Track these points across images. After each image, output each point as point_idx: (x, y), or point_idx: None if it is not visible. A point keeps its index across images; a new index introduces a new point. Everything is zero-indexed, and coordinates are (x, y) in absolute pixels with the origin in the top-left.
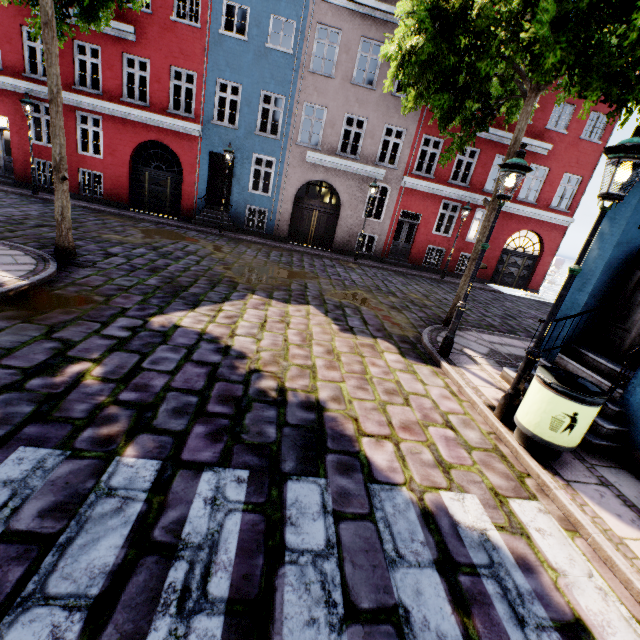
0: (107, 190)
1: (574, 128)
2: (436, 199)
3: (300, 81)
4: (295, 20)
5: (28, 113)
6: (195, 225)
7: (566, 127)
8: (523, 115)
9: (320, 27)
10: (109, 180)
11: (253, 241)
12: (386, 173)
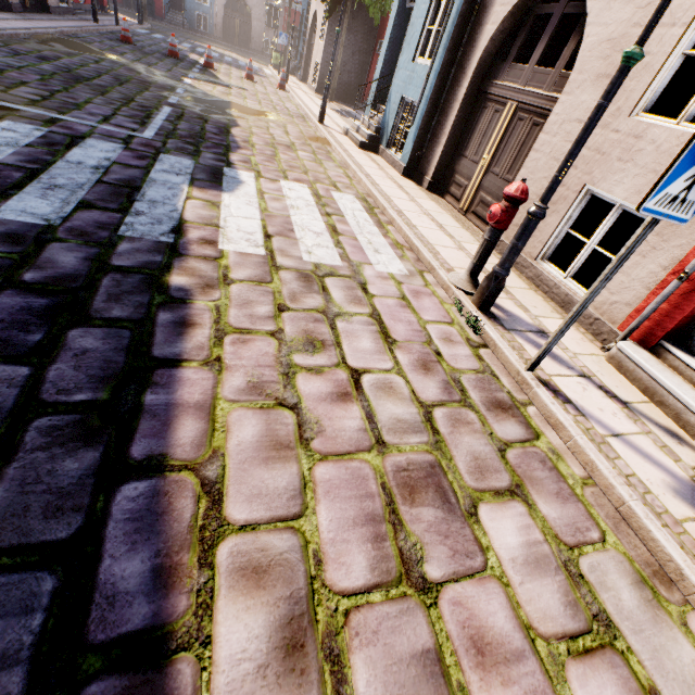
0: None
1: None
2: None
3: None
4: None
5: None
6: (167, 23)
7: None
8: None
9: None
10: None
11: (203, 36)
12: None
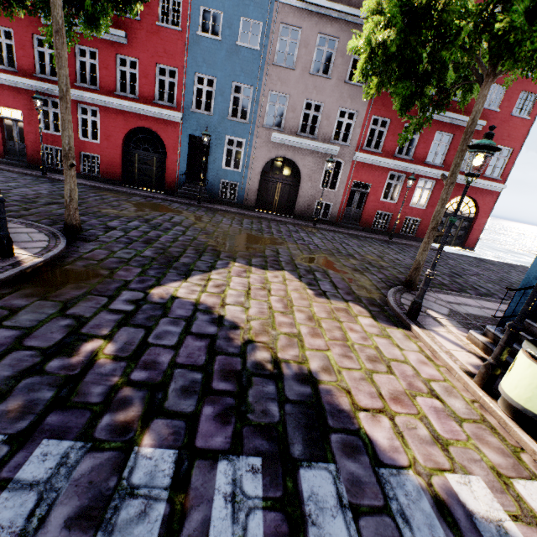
0: (103, 169)
1: (506, 106)
2: (383, 171)
3: (266, 73)
4: (261, 21)
5: (38, 107)
6: (177, 197)
7: (498, 105)
8: (480, 98)
9: (283, 26)
10: (105, 161)
11: (227, 210)
12: (340, 149)
